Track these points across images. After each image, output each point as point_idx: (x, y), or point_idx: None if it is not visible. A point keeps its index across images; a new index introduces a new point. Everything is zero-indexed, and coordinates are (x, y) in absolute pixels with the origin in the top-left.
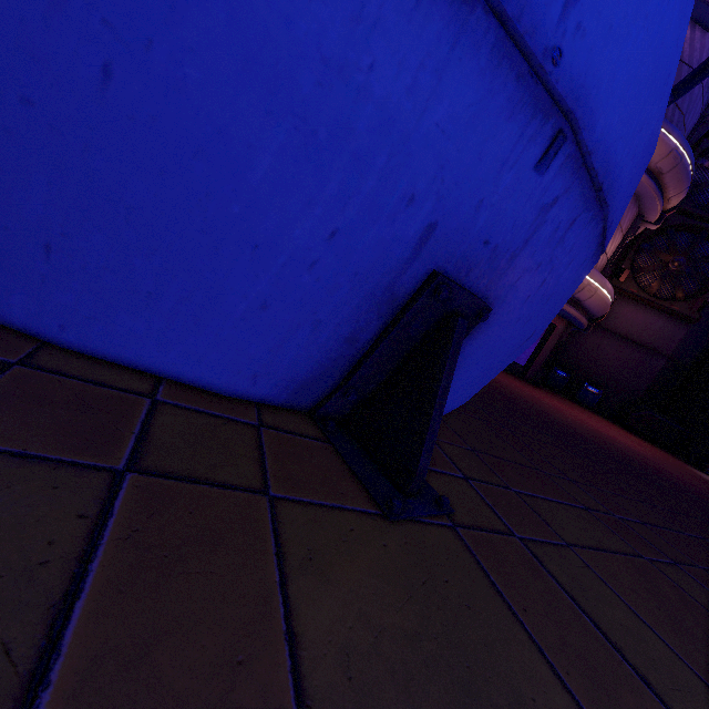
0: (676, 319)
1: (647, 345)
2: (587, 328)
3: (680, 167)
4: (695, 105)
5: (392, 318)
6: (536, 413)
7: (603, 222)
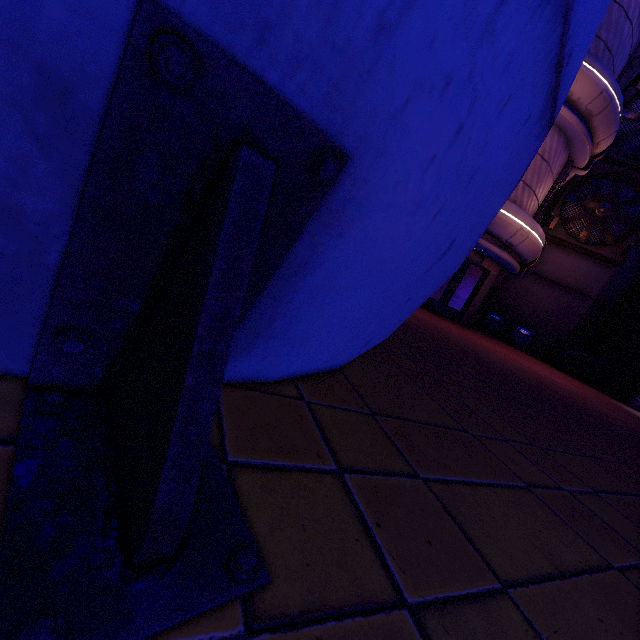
0: (601, 263)
1: (574, 288)
2: (520, 273)
3: (610, 109)
4: (624, 47)
5: (91, 156)
6: (469, 356)
7: (562, 23)
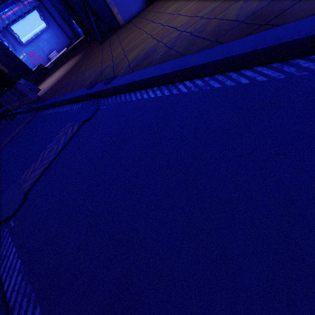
0: None
1: None
2: None
3: None
4: None
5: None
6: None
7: None
